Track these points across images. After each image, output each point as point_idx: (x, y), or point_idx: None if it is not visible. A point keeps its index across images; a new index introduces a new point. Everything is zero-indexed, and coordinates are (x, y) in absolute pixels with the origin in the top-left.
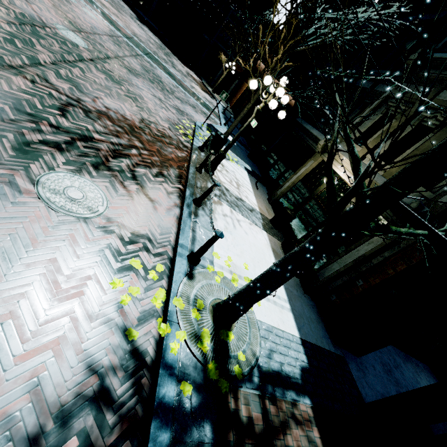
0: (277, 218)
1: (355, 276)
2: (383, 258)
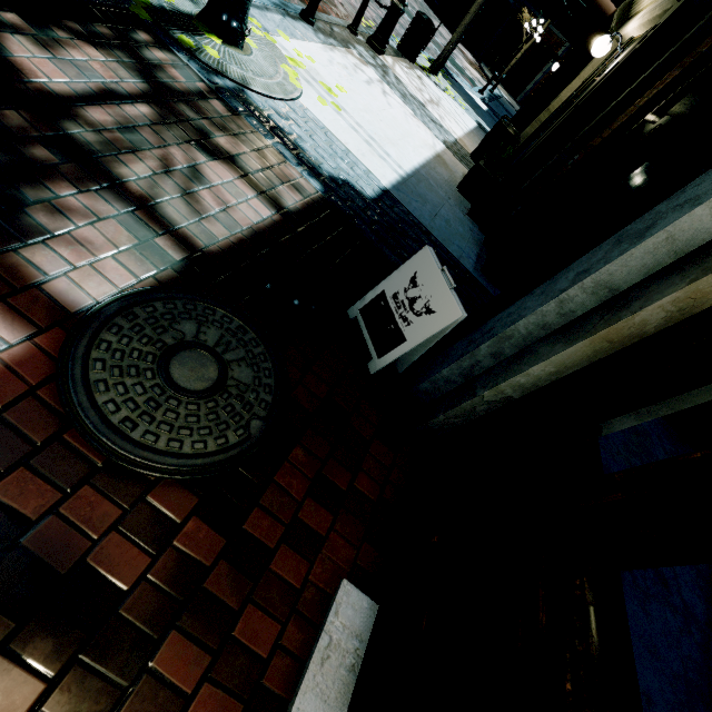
0: (482, 141)
1: (569, 151)
2: (637, 82)
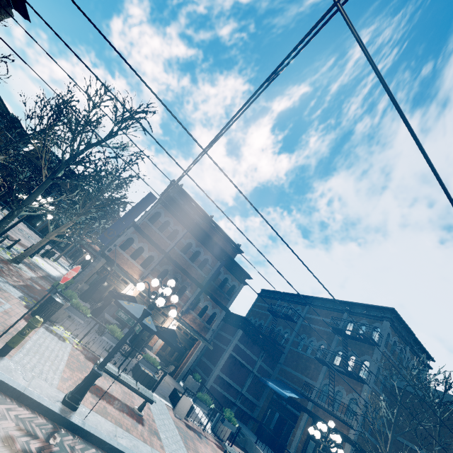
0: None
1: None
2: None
